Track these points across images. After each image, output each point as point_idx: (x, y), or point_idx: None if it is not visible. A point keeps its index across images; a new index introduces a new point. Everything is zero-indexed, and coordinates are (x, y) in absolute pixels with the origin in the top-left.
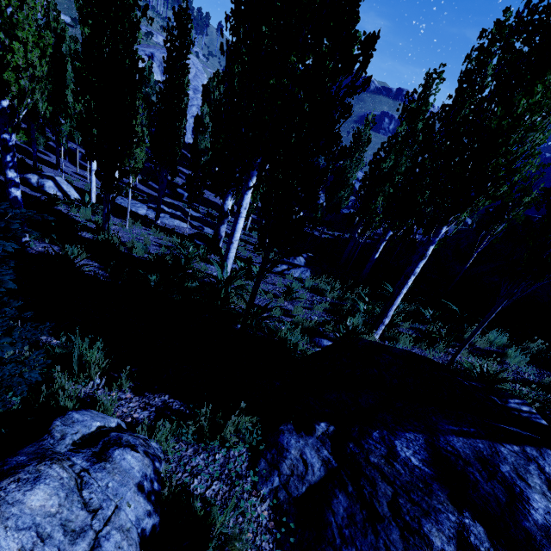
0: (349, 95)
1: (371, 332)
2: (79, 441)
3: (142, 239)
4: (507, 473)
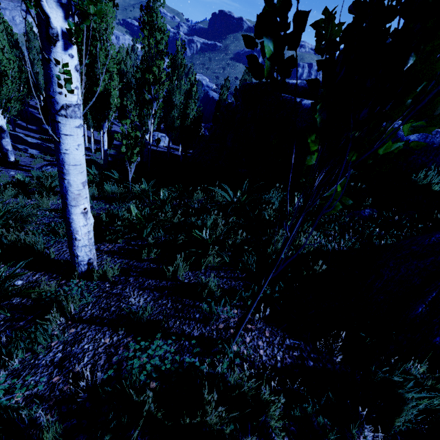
0: None
1: None
2: None
3: None
4: None
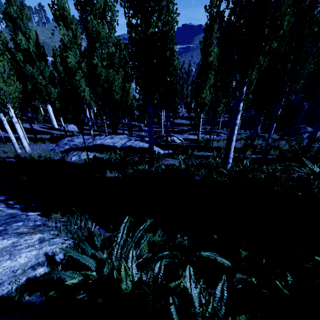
0: None
1: None
2: None
3: None
4: None
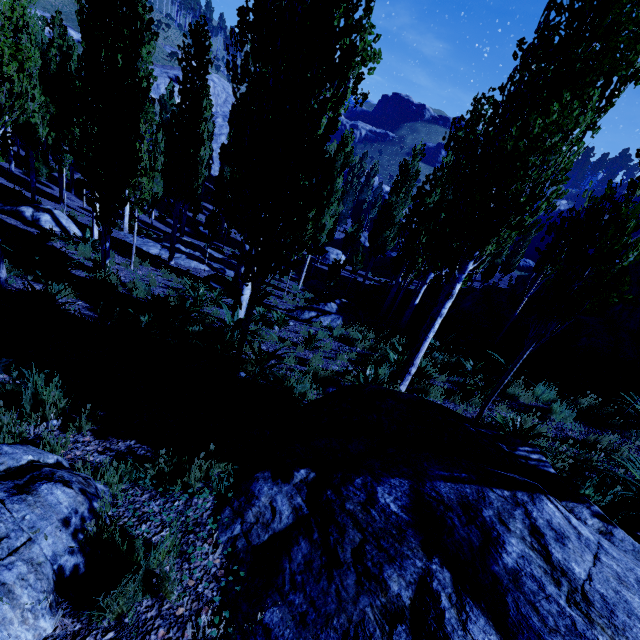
0: (333, 109)
1: (397, 384)
2: (3, 473)
3: (148, 280)
4: (488, 517)
